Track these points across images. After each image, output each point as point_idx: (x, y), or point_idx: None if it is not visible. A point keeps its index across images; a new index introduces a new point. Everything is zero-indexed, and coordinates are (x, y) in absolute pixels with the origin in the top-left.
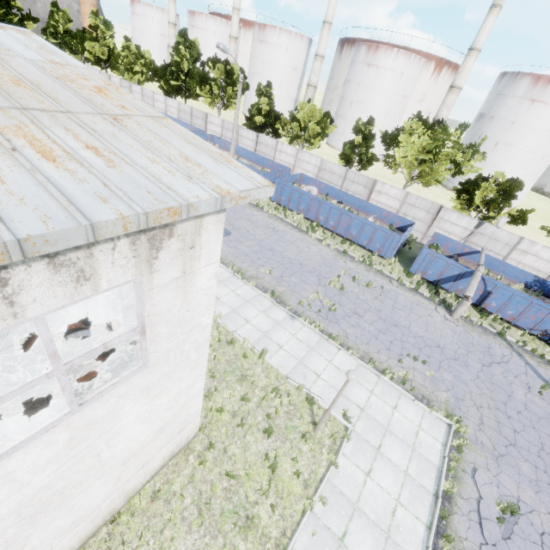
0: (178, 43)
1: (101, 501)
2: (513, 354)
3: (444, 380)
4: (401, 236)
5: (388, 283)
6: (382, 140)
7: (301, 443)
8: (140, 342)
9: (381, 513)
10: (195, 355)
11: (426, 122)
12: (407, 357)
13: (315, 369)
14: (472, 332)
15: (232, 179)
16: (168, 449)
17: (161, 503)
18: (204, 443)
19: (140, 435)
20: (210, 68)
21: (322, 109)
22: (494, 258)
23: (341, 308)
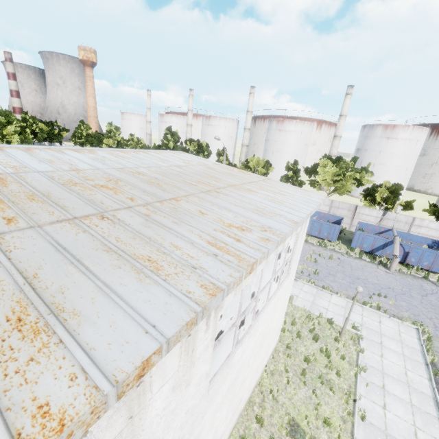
0: (166, 134)
1: (261, 361)
2: (438, 288)
3: (402, 305)
4: (340, 226)
5: (341, 255)
6: (305, 172)
7: (336, 344)
8: (290, 261)
9: (399, 374)
10: (293, 277)
11: (332, 159)
12: (373, 295)
13: (323, 306)
14: (406, 278)
15: (317, 196)
16: (273, 344)
17: (277, 376)
18: (283, 347)
19: (276, 320)
20: (186, 144)
21: (264, 159)
22: (402, 232)
23: (320, 272)
